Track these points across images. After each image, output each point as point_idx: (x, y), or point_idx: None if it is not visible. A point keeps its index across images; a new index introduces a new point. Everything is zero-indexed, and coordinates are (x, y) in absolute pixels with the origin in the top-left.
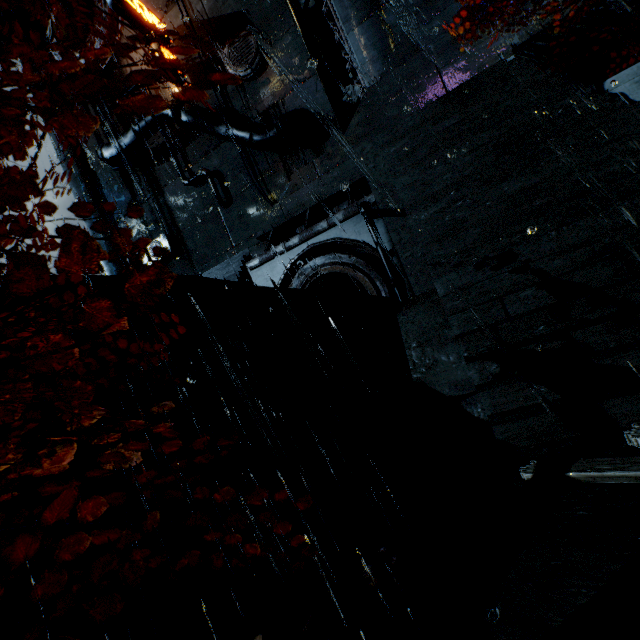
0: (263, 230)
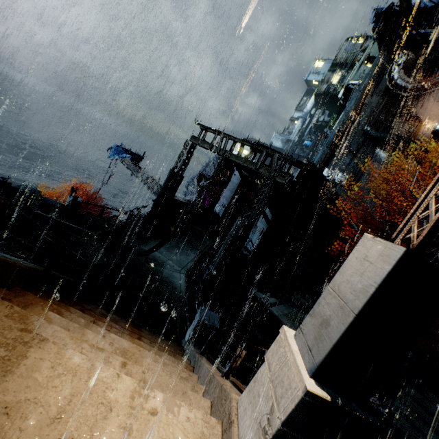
0: None
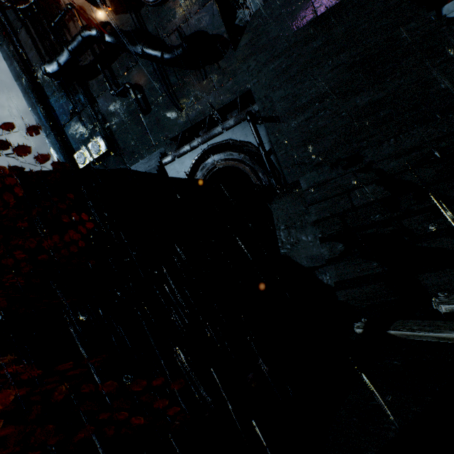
0: (174, 133)
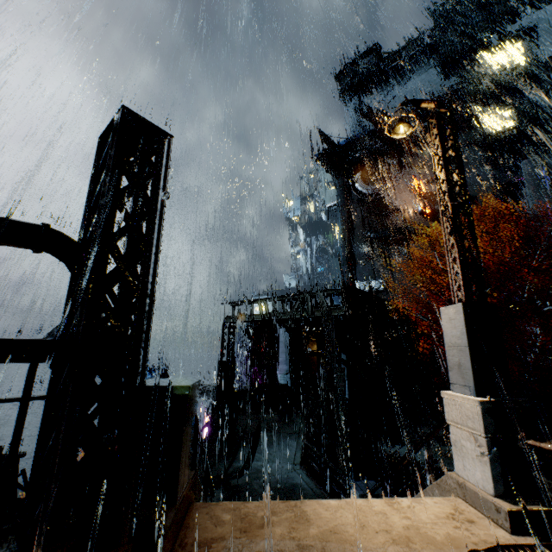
0: None
